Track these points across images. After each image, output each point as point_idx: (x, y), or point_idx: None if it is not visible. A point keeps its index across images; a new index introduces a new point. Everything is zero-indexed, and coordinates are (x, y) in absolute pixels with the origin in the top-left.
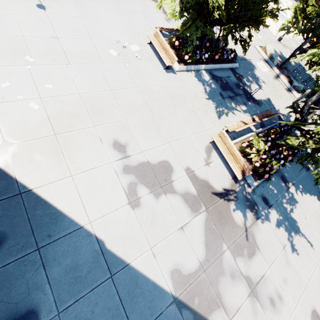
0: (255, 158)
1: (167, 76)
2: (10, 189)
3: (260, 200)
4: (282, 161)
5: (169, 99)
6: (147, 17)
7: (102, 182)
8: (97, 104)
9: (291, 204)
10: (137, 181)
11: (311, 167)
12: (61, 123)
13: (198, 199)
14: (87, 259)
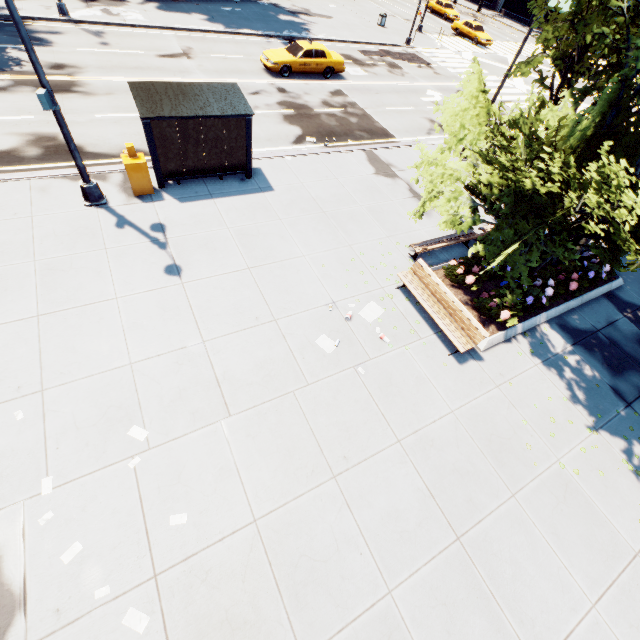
0: None
1: (463, 376)
2: None
3: None
4: None
5: (488, 460)
6: (383, 219)
7: None
8: (302, 551)
9: None
10: None
11: None
12: None
13: None
14: None
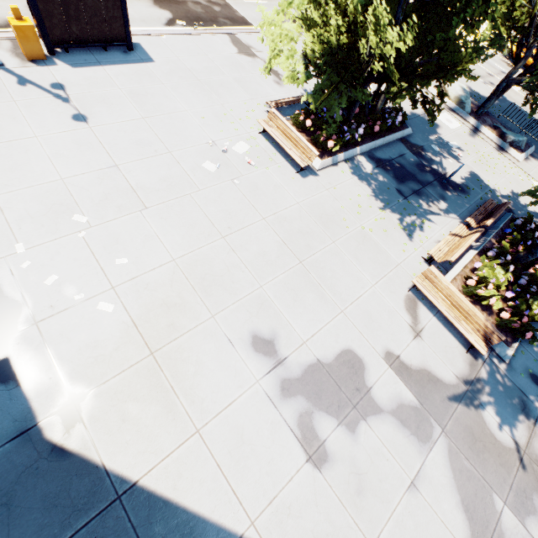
0: (497, 304)
1: (305, 184)
2: (99, 494)
3: (527, 381)
4: None
5: (320, 226)
6: (247, 87)
7: (253, 428)
8: (207, 272)
9: None
10: (311, 406)
11: None
12: (157, 328)
13: (422, 412)
14: None
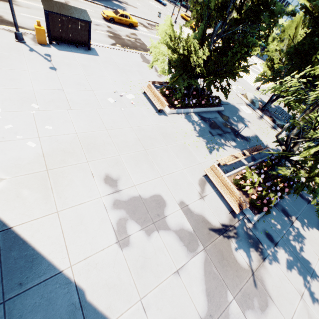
0: (250, 191)
1: (159, 118)
2: None
3: (264, 236)
4: (279, 193)
5: (161, 137)
6: (142, 74)
7: (90, 218)
8: (92, 142)
9: (299, 241)
10: (128, 216)
11: (311, 199)
12: (54, 159)
13: (194, 236)
14: (61, 315)
